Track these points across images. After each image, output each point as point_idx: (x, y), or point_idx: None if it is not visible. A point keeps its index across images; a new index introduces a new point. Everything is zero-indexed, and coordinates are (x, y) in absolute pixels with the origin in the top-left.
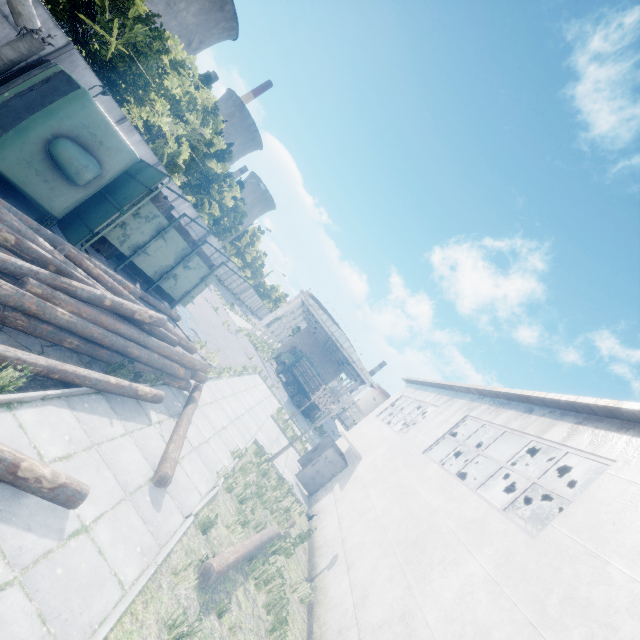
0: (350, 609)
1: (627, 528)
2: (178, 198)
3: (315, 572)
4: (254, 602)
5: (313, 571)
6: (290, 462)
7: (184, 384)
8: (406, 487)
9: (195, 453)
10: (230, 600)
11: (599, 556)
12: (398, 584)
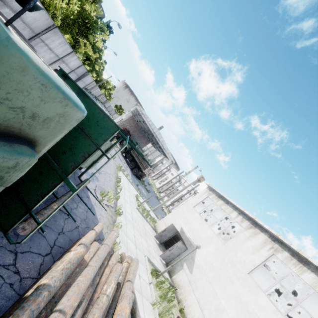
0: None
1: None
2: (68, 54)
3: None
4: None
5: None
6: (153, 242)
7: None
8: (247, 306)
9: None
10: None
11: None
12: None
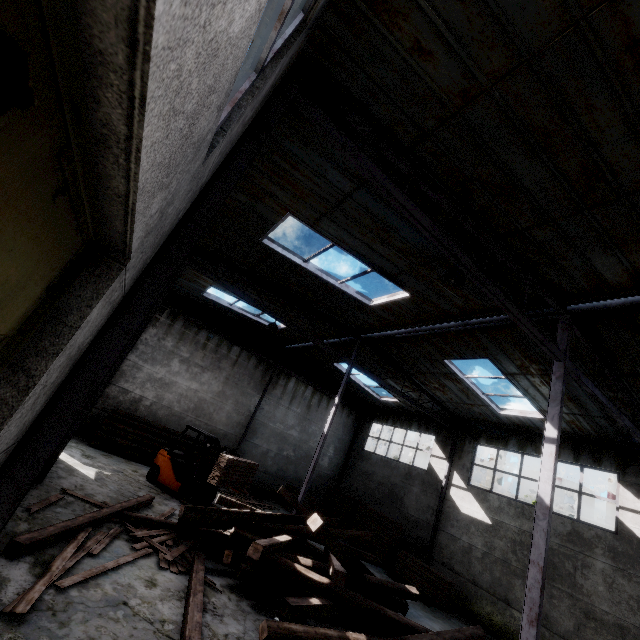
0: None
1: None
2: None
3: None
4: None
5: None
6: None
7: None
8: None
9: None
10: None
11: None
12: None
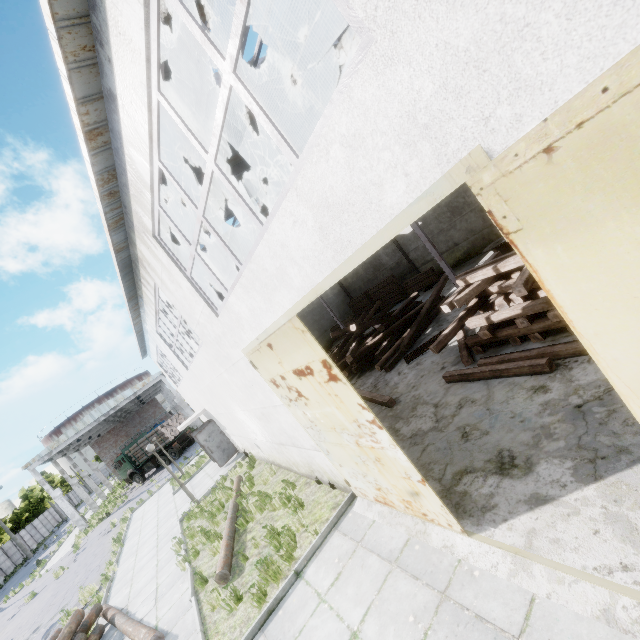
0: (269, 444)
1: (182, 302)
2: None
3: (266, 459)
4: (258, 522)
5: (267, 460)
6: (213, 472)
7: (94, 636)
8: (209, 390)
9: (160, 602)
10: (239, 553)
11: (198, 322)
12: (249, 416)
